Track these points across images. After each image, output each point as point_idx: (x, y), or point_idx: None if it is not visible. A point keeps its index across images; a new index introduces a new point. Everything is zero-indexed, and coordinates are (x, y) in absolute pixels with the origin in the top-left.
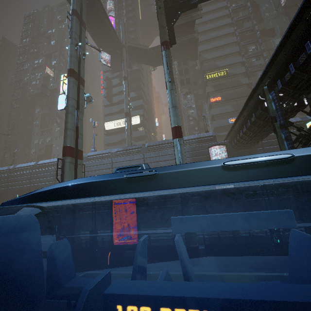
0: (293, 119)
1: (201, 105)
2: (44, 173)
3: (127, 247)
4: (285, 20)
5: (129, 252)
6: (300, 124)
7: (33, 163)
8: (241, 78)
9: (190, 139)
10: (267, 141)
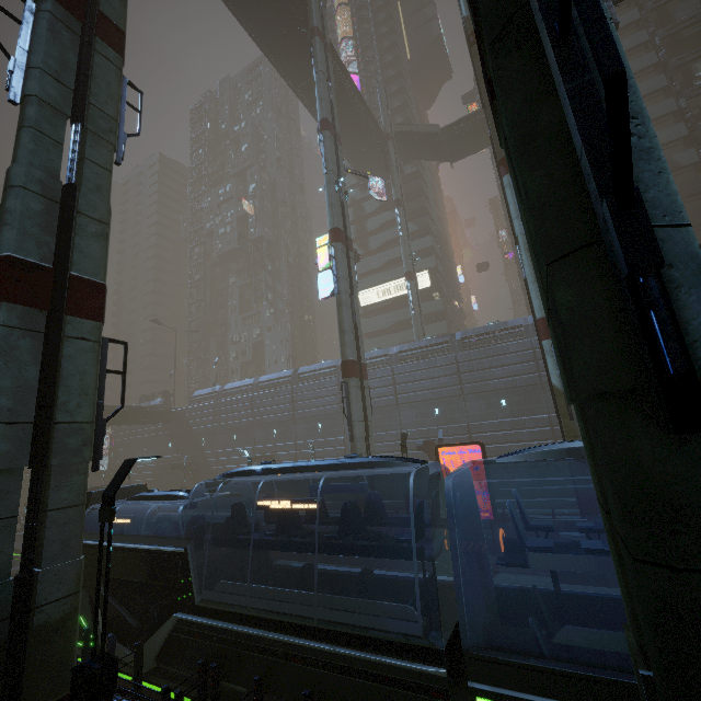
0: None
1: None
2: (273, 398)
3: None
4: None
5: None
6: None
7: (252, 381)
8: (676, 152)
9: None
10: None
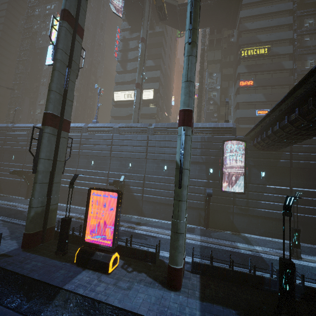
0: None
1: (228, 88)
2: None
3: (98, 247)
4: None
5: (100, 255)
6: None
7: (32, 125)
8: (284, 60)
9: (205, 127)
10: (299, 145)
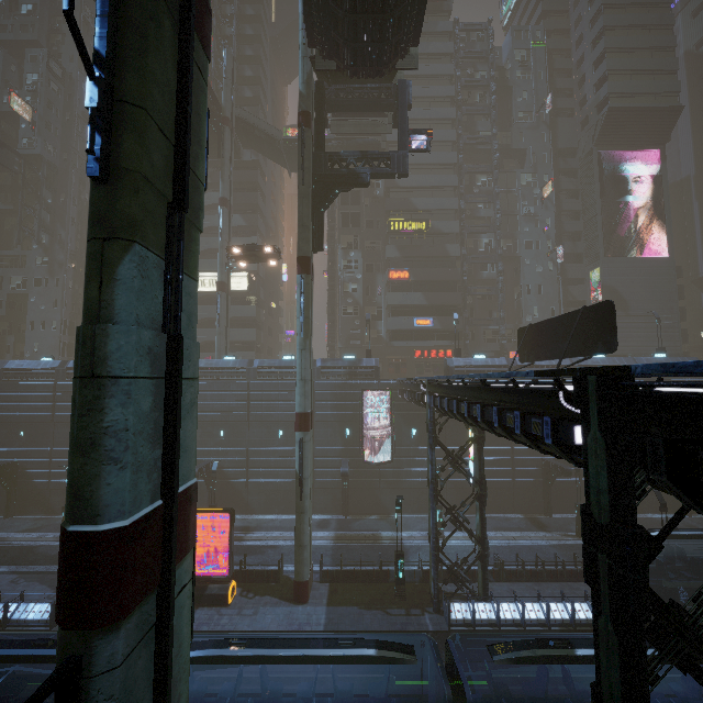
0: (497, 360)
1: (374, 274)
2: (25, 393)
3: (211, 579)
4: (547, 139)
5: (214, 588)
6: (503, 370)
7: None
8: (450, 242)
9: (337, 367)
10: None
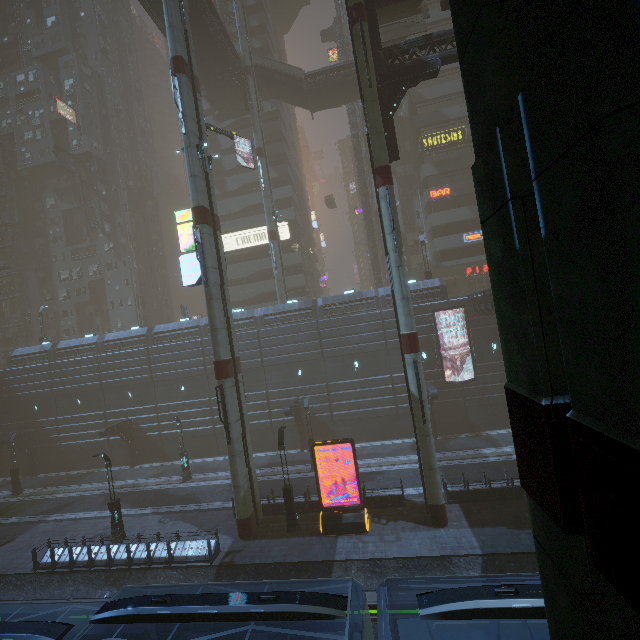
0: None
1: (411, 199)
2: (125, 359)
3: (344, 509)
4: None
5: (349, 516)
6: None
7: (95, 339)
8: None
9: None
10: None
